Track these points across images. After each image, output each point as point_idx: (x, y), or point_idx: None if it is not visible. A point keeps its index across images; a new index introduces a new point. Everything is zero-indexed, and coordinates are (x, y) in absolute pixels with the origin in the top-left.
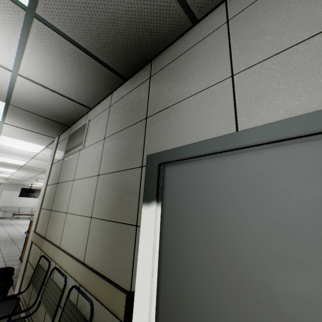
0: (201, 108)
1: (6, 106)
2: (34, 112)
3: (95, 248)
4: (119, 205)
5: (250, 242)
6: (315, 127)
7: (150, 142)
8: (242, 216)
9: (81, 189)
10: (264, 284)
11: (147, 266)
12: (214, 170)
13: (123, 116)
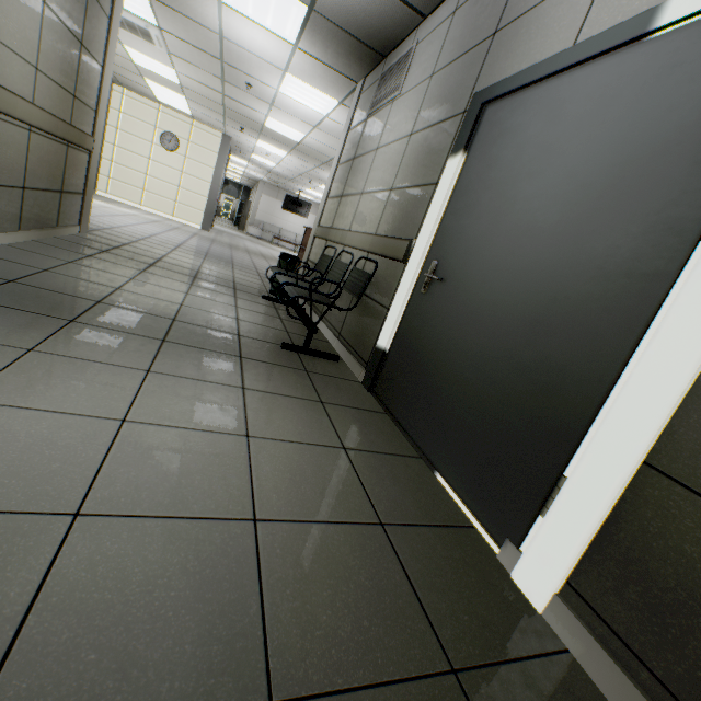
0: (558, 14)
1: (307, 15)
2: (340, 27)
3: (389, 220)
4: (425, 167)
5: (520, 168)
6: (623, 37)
7: (485, 74)
8: (526, 146)
9: (385, 159)
10: (513, 196)
11: (434, 215)
12: (528, 102)
13: (467, 32)
